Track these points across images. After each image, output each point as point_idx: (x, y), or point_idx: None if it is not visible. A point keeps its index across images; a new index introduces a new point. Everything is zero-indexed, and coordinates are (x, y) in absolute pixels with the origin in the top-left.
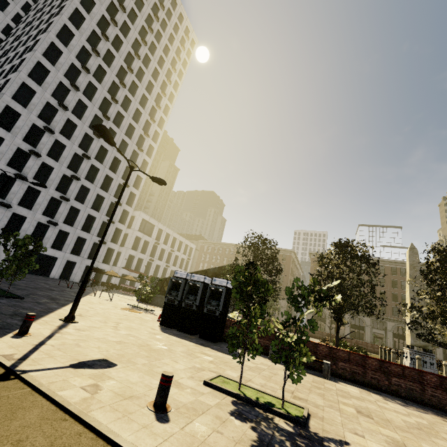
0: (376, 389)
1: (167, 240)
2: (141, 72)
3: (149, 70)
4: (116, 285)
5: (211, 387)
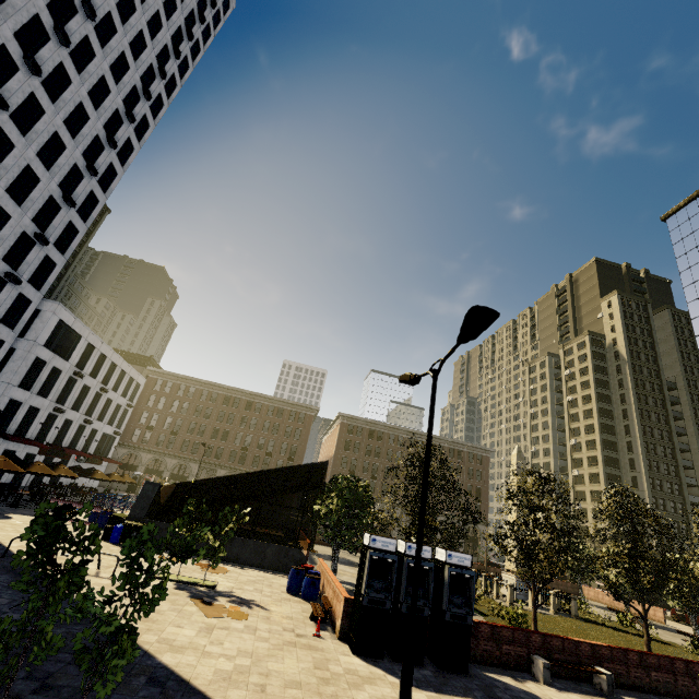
0: (641, 690)
1: (99, 368)
2: (128, 2)
3: (146, 8)
4: None
5: None
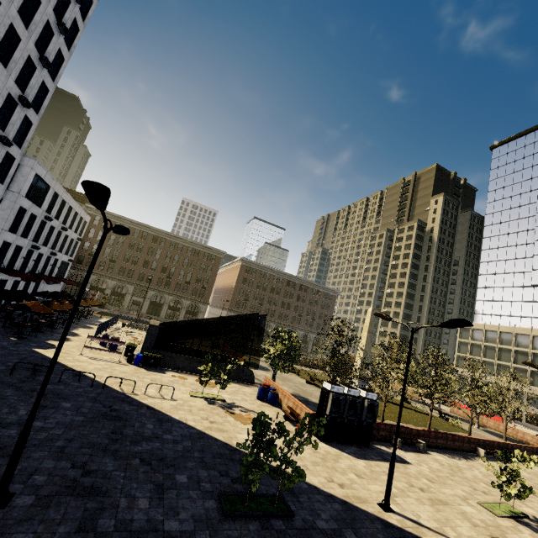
0: (432, 447)
1: (60, 211)
2: None
3: None
4: (9, 313)
5: (502, 518)
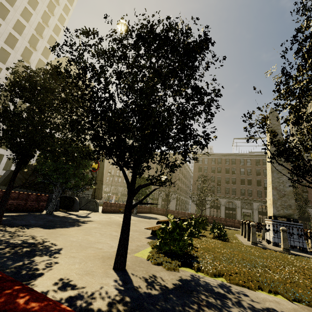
0: None
1: None
2: None
3: None
4: None
5: None
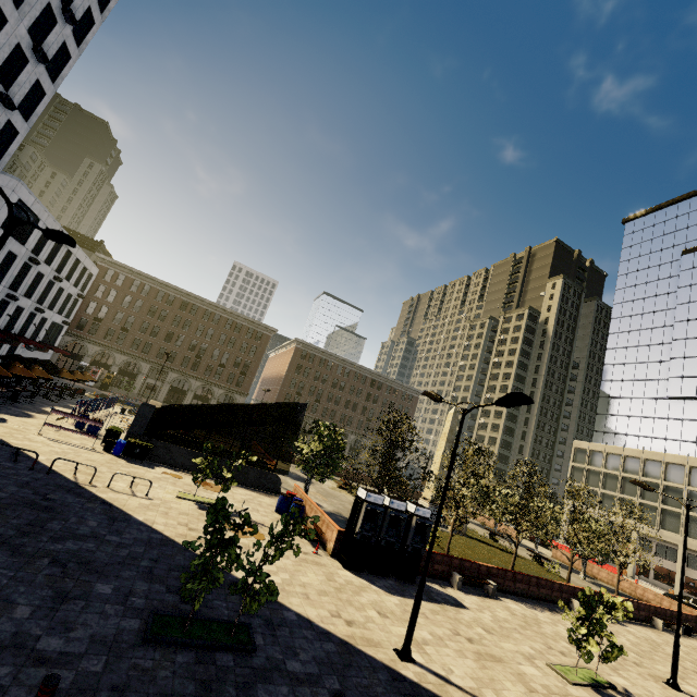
0: (508, 593)
1: (54, 255)
2: None
3: None
4: None
5: (577, 686)
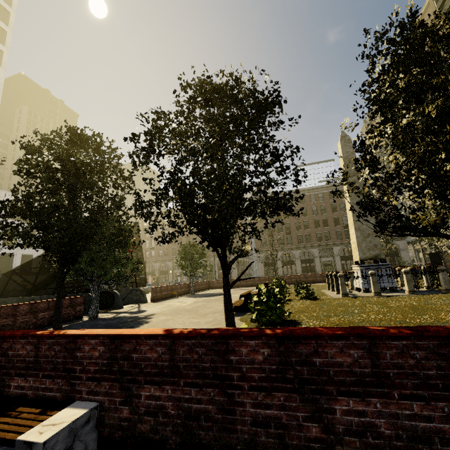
0: None
1: None
2: None
3: None
4: None
5: None
